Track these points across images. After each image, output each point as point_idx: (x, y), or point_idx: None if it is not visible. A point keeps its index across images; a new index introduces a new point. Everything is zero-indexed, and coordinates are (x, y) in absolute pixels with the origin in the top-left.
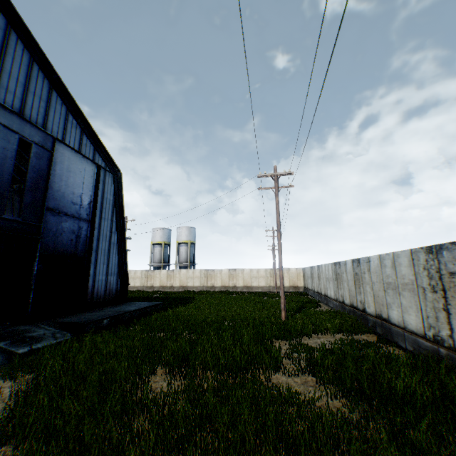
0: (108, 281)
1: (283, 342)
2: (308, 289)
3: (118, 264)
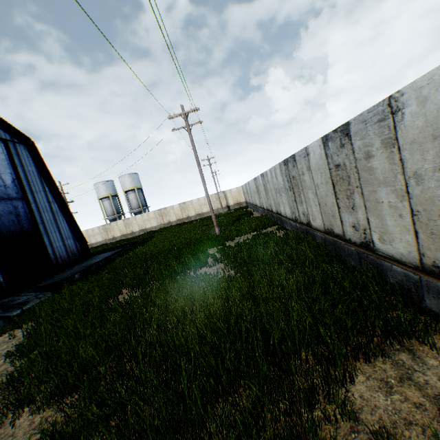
0: (67, 245)
1: (214, 249)
2: (248, 203)
3: (70, 229)
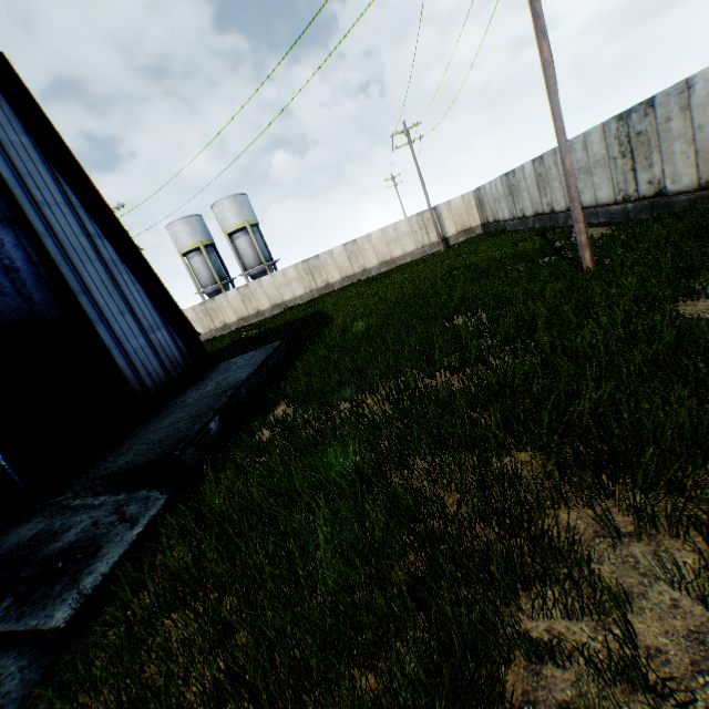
0: (156, 345)
1: (683, 305)
2: (501, 222)
3: (153, 304)
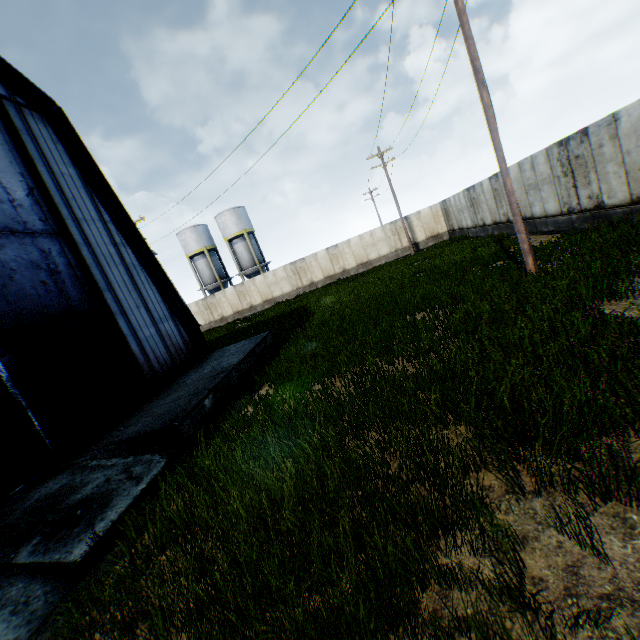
0: (163, 334)
1: (608, 305)
2: (464, 229)
3: (163, 300)
